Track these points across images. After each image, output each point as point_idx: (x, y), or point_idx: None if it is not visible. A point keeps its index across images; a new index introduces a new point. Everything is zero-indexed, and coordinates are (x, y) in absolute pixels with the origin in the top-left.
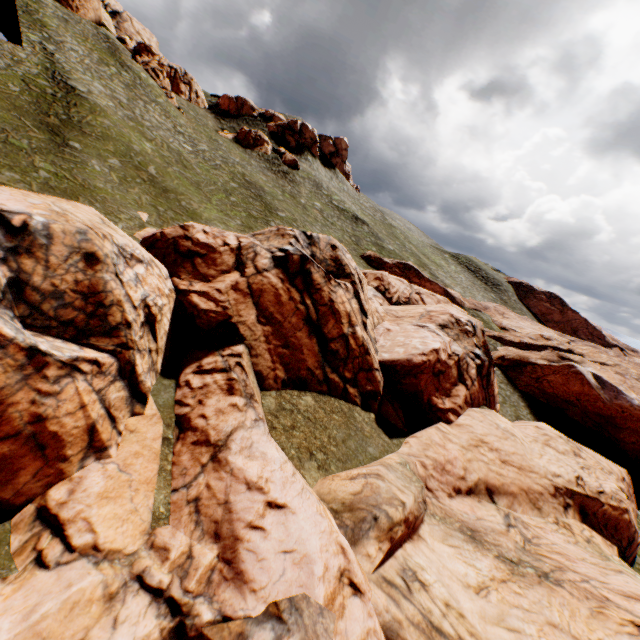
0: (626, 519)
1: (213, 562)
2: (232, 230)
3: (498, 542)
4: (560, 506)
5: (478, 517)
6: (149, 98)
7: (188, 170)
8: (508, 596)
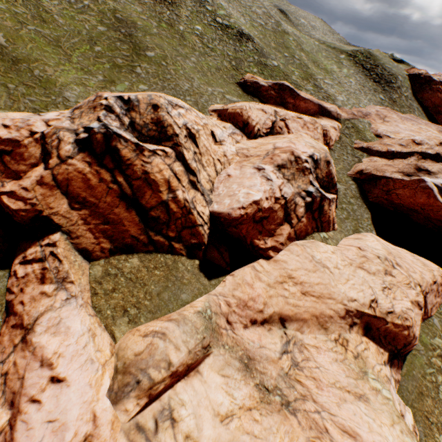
0: (405, 334)
1: (4, 425)
2: (90, 90)
3: (265, 370)
4: (347, 325)
5: (261, 345)
6: None
7: (47, 25)
8: (246, 423)
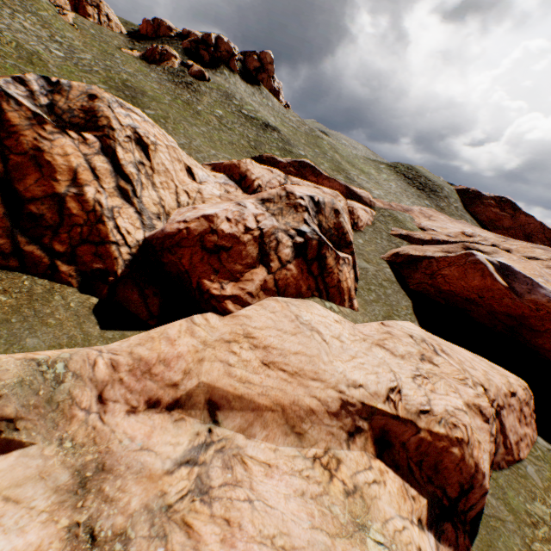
0: (455, 456)
1: None
2: None
3: (119, 495)
4: (343, 431)
5: (144, 446)
6: (25, 9)
7: (34, 66)
8: None
